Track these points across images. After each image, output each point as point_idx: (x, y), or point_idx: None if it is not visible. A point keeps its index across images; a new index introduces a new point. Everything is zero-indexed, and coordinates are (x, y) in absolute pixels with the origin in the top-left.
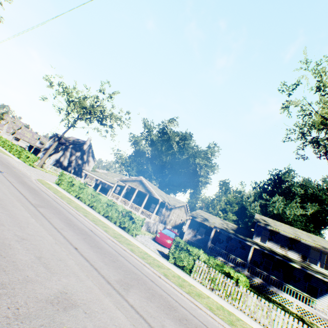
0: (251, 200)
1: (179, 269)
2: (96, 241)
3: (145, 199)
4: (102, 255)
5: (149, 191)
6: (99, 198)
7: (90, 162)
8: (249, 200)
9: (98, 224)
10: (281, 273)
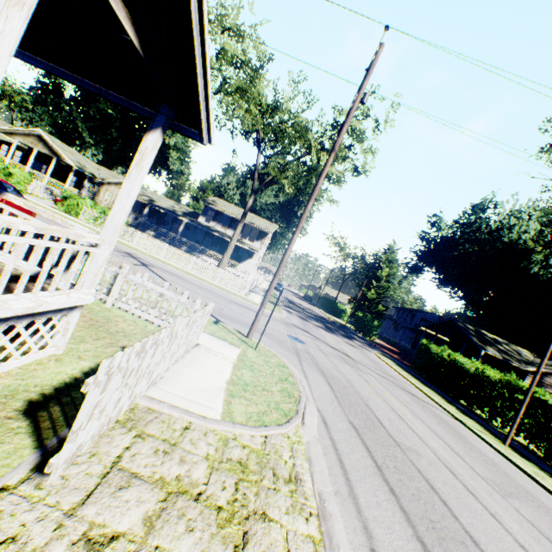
0: (233, 187)
1: (67, 215)
2: None
3: (52, 165)
4: None
5: (57, 154)
6: None
7: None
8: (231, 187)
9: None
10: (218, 249)
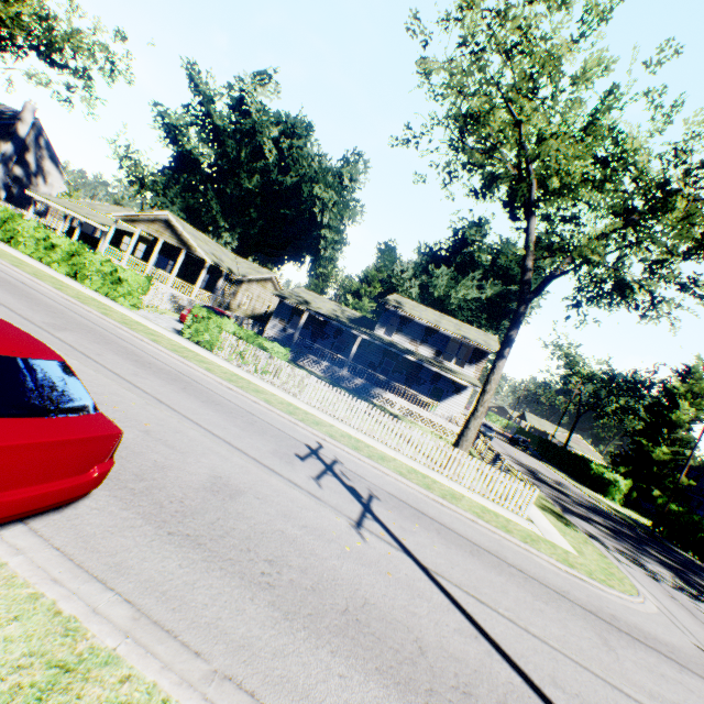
0: (408, 276)
1: (196, 346)
2: (27, 292)
3: (180, 260)
4: (32, 304)
5: (187, 245)
6: (54, 243)
7: (49, 174)
8: (405, 276)
9: (45, 280)
10: (404, 376)
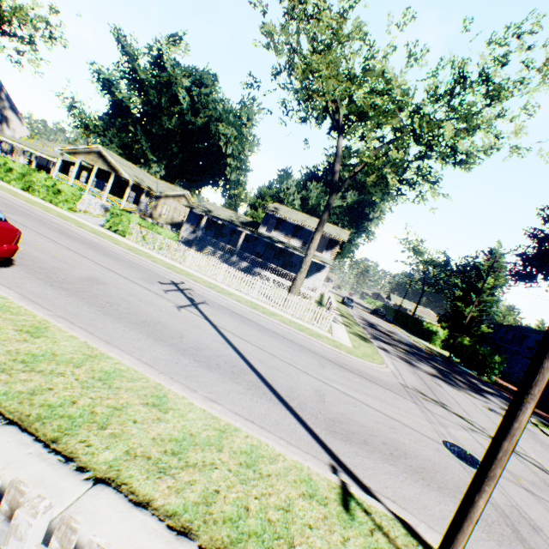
0: (292, 192)
1: (113, 233)
2: None
3: (110, 181)
4: None
5: (115, 170)
6: (11, 167)
7: (11, 121)
8: (290, 192)
9: (4, 190)
10: (281, 262)
